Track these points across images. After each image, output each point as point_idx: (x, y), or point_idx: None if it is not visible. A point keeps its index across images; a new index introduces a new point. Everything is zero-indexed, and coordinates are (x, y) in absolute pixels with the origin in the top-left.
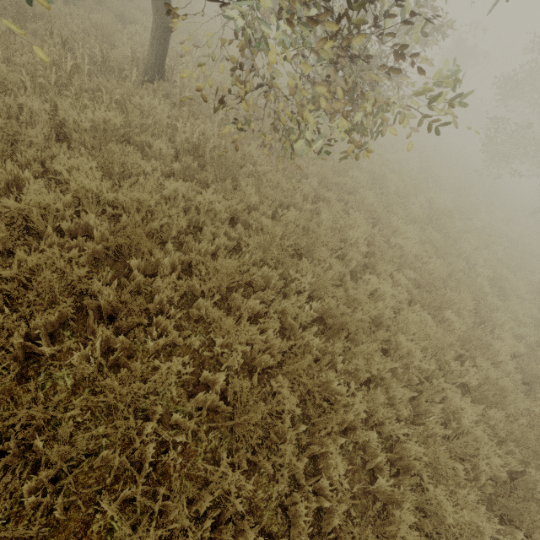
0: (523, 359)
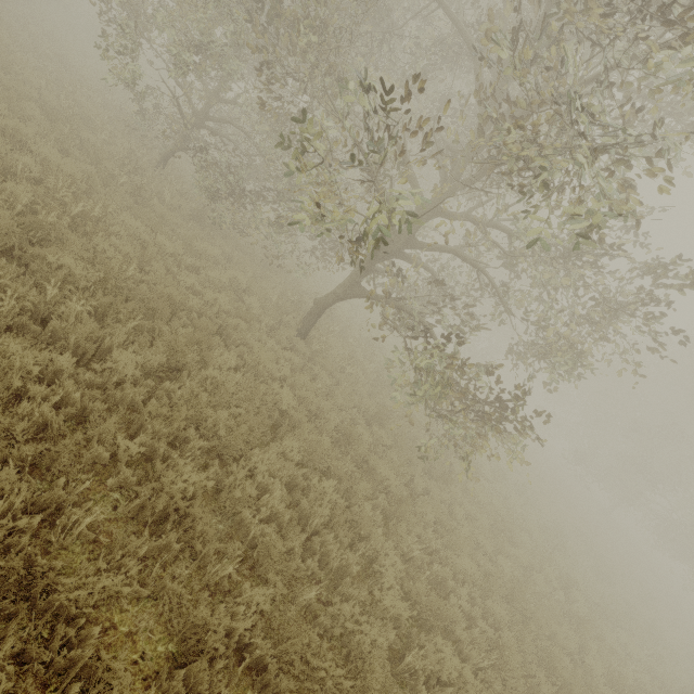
0: None
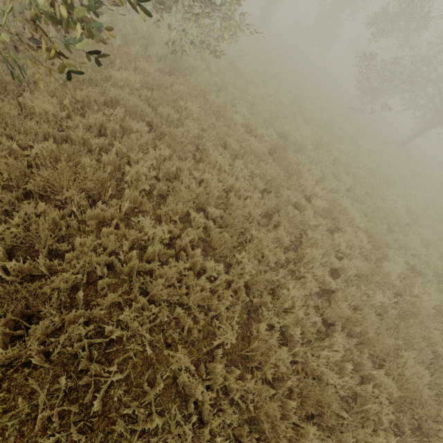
0: (336, 295)
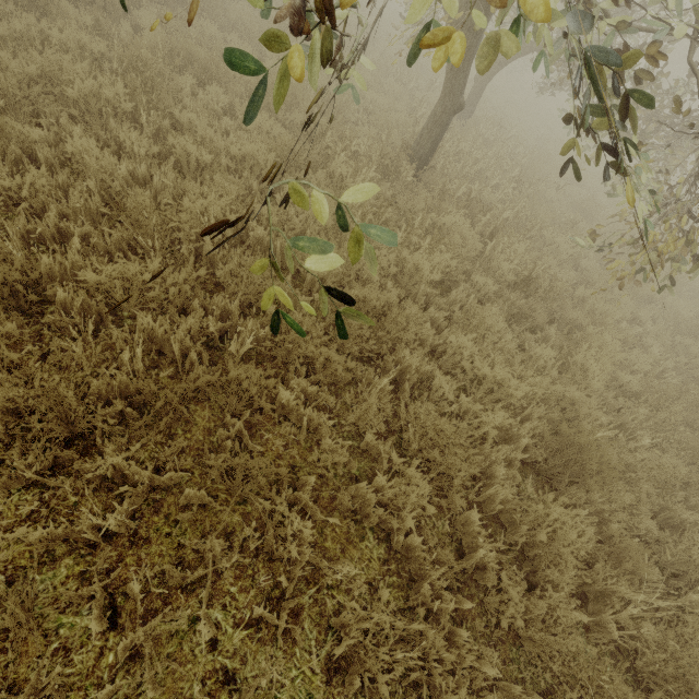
0: None
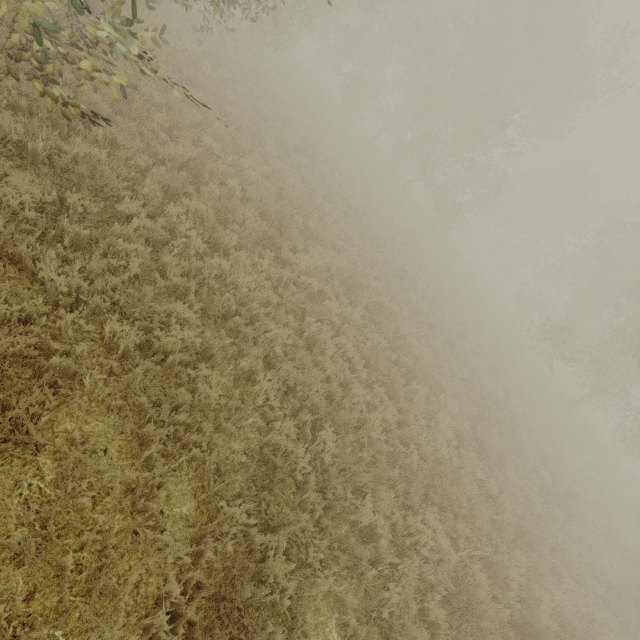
0: None
